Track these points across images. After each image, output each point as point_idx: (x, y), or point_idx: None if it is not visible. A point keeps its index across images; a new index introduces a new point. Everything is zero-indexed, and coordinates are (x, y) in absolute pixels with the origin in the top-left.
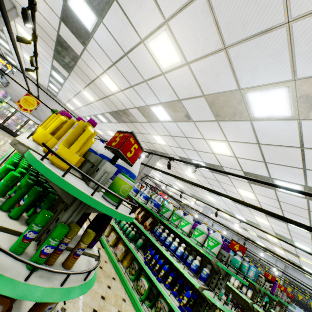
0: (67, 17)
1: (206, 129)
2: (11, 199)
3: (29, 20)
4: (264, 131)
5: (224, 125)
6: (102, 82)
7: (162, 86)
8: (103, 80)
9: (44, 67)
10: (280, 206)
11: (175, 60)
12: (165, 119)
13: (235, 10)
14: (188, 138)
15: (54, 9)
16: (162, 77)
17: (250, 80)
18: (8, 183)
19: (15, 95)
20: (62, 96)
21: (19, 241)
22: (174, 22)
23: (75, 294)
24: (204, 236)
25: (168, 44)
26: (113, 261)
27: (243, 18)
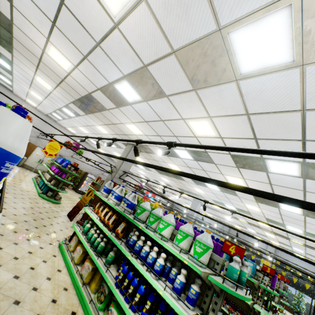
0: None
1: (183, 105)
2: None
3: None
4: (255, 94)
5: (204, 94)
6: (51, 59)
7: (120, 48)
8: (51, 55)
9: None
10: (272, 190)
11: None
12: (135, 99)
13: None
14: (165, 121)
15: None
16: (116, 32)
17: (234, 7)
18: None
19: None
20: (18, 89)
21: None
22: None
23: None
24: (189, 239)
25: None
26: (77, 285)
27: None
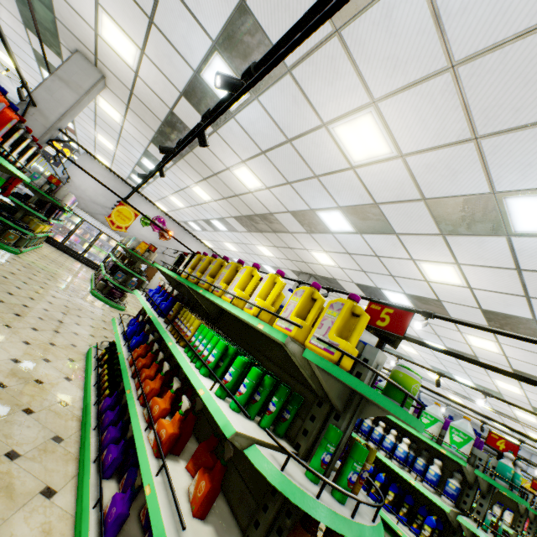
0: (193, 92)
1: (419, 246)
2: (257, 403)
3: (206, 138)
4: (533, 252)
5: (455, 240)
6: (234, 176)
7: (347, 184)
8: (236, 173)
9: (129, 153)
10: None
11: (379, 151)
12: (343, 229)
13: (502, 93)
14: (381, 258)
15: (174, 81)
16: (349, 173)
17: (516, 181)
18: (254, 383)
19: (78, 196)
20: (150, 192)
21: (318, 467)
22: (389, 103)
23: (382, 532)
24: (439, 425)
25: (372, 130)
26: None
27: (515, 103)
